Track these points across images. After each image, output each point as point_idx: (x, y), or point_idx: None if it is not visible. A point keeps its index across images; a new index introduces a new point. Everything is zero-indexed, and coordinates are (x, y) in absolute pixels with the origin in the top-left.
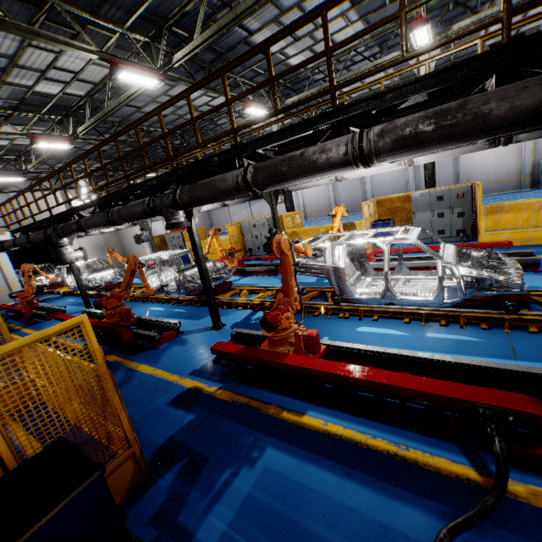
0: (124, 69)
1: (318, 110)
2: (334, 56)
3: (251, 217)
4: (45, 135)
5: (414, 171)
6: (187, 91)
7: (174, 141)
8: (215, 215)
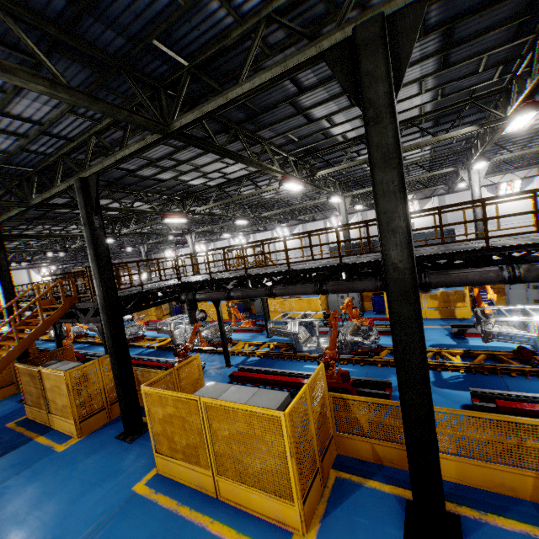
0: (49, 254)
1: None
2: (163, 229)
3: None
4: (18, 259)
5: None
6: (55, 279)
7: None
8: None
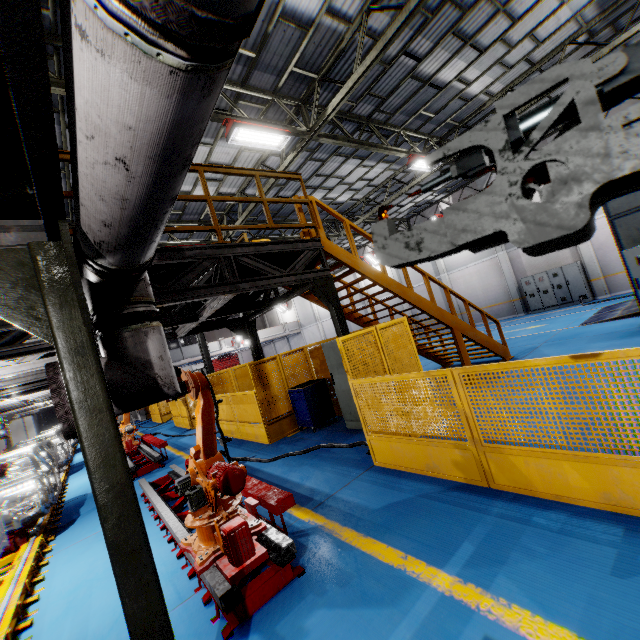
0: None
1: None
2: None
3: (291, 353)
4: None
5: None
6: None
7: None
8: (266, 351)
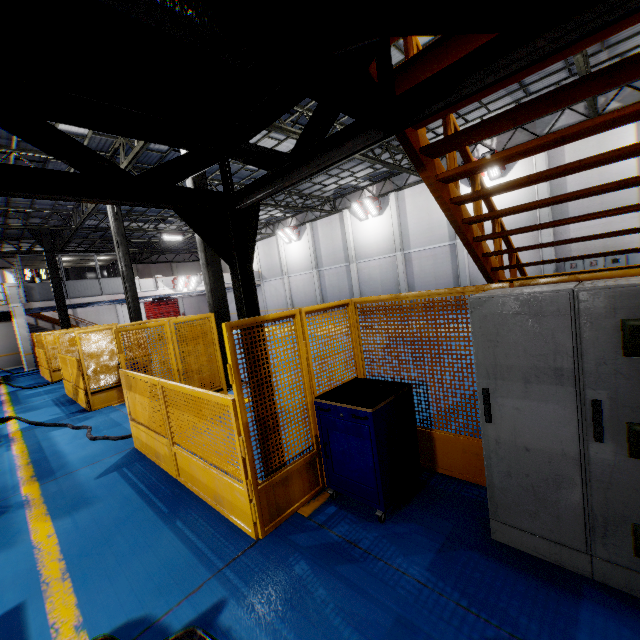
0: None
1: (240, 186)
2: None
3: None
4: None
5: (406, 265)
6: None
7: (88, 221)
8: None
